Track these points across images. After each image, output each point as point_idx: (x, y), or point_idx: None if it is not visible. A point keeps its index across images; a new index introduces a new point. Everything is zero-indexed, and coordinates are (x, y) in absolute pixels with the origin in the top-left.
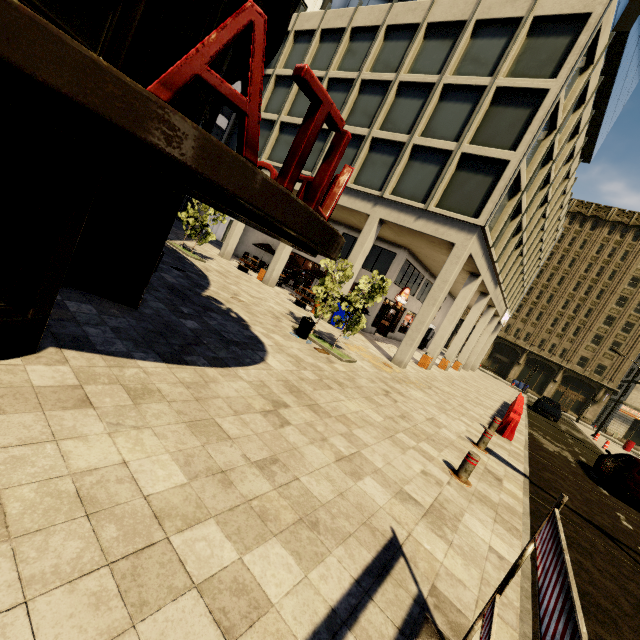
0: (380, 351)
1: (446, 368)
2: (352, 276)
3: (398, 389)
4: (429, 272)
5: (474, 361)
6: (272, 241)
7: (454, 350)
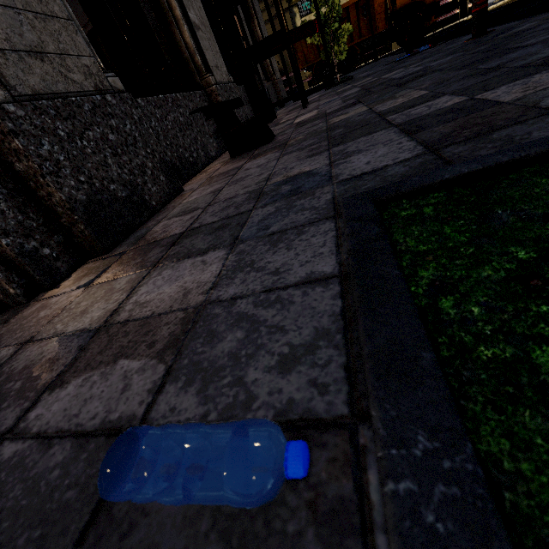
0: None
1: None
2: None
3: None
4: None
5: None
6: None
7: None
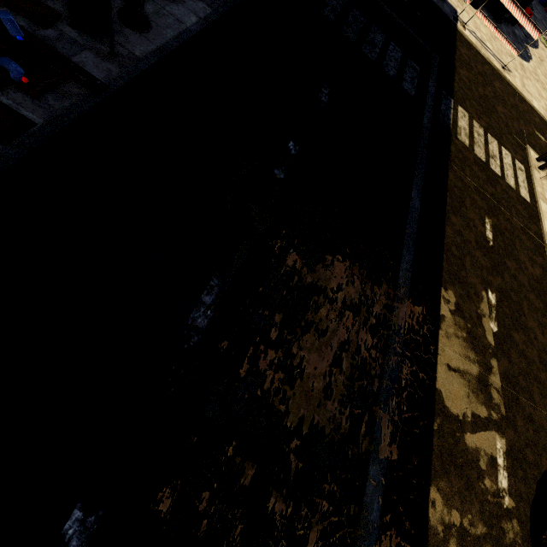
0: None
1: None
2: None
3: None
4: None
5: None
6: None
7: None
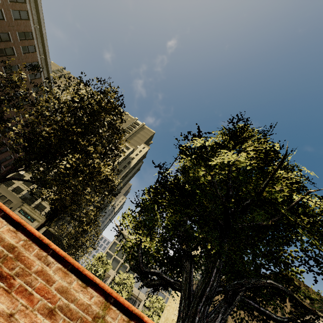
0: None
1: None
2: None
3: None
4: None
5: None
6: None
7: None
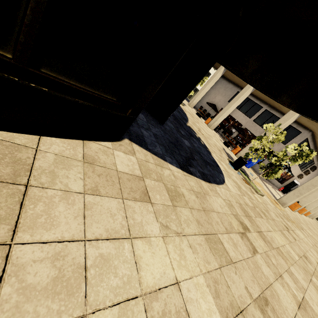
0: (268, 189)
1: (302, 213)
2: (282, 140)
3: (290, 226)
4: (316, 150)
5: (317, 214)
6: (217, 103)
7: (314, 205)
